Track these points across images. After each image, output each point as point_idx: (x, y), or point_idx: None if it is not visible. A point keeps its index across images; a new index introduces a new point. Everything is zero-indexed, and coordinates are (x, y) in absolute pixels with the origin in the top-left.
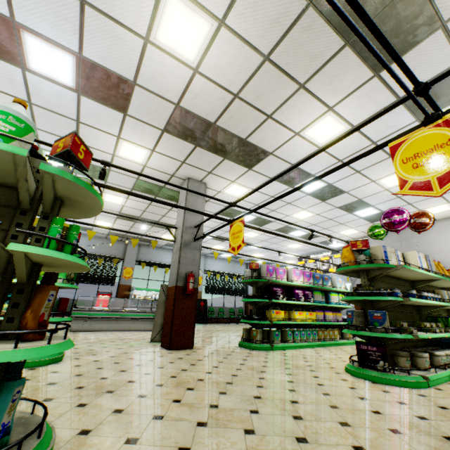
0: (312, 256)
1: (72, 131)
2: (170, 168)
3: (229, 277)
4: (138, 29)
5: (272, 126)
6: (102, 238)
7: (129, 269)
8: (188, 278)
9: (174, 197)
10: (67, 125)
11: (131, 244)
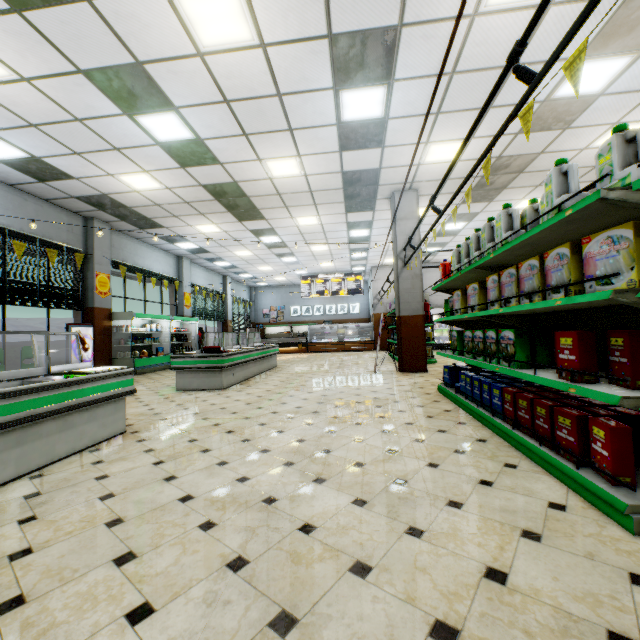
0: (322, 277)
1: (464, 105)
2: (428, 177)
3: (212, 295)
4: (627, 117)
5: (527, 190)
6: (36, 198)
7: (103, 277)
8: (428, 307)
9: (356, 197)
10: (476, 100)
11: (99, 224)
